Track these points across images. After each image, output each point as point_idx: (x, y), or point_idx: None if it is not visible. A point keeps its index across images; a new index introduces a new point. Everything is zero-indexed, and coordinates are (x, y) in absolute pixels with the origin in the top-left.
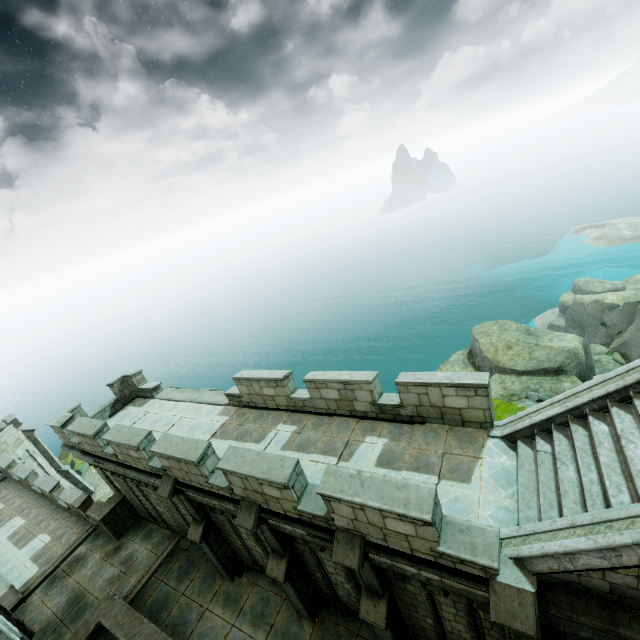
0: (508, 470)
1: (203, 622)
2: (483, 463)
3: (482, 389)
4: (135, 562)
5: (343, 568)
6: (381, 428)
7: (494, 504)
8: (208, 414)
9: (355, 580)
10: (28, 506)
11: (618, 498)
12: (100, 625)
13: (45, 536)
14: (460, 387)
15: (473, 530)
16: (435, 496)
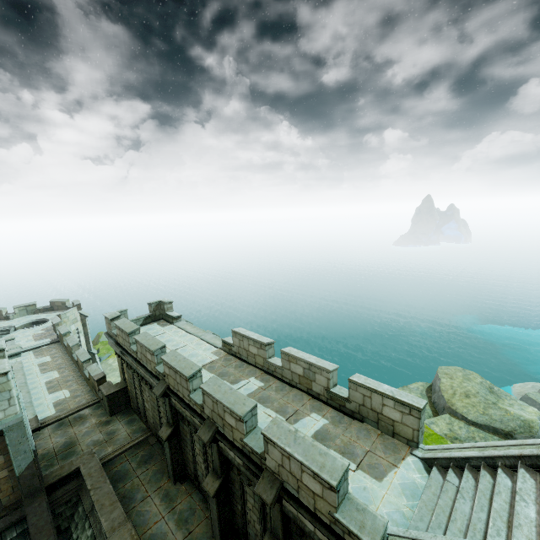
0: (416, 486)
1: (144, 504)
2: (398, 471)
3: (416, 411)
4: (115, 437)
5: (259, 508)
6: (326, 411)
7: (394, 506)
8: (205, 350)
9: (265, 524)
10: (65, 366)
11: (494, 539)
12: (78, 470)
13: (67, 392)
14: (398, 402)
15: (367, 513)
16: (345, 471)
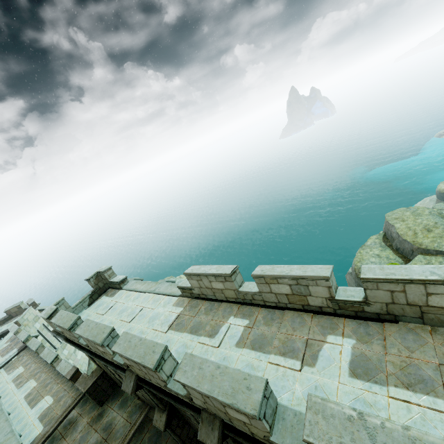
0: None
1: None
2: None
3: None
4: (114, 430)
5: None
6: (342, 326)
7: None
8: (165, 305)
9: None
10: (39, 371)
11: None
12: None
13: (49, 398)
14: None
15: None
16: None
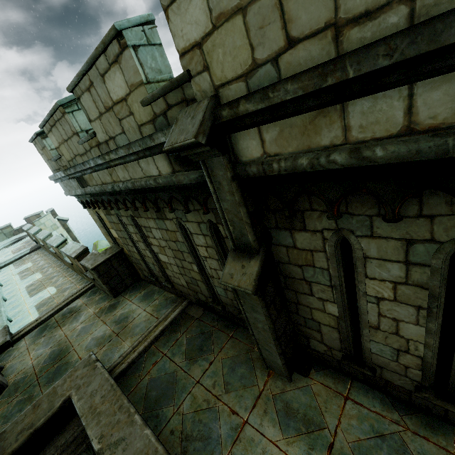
0: None
1: (244, 449)
2: None
3: None
4: (130, 324)
5: None
6: None
7: None
8: None
9: None
10: (48, 266)
11: None
12: (72, 401)
13: (52, 288)
14: None
15: None
16: None
